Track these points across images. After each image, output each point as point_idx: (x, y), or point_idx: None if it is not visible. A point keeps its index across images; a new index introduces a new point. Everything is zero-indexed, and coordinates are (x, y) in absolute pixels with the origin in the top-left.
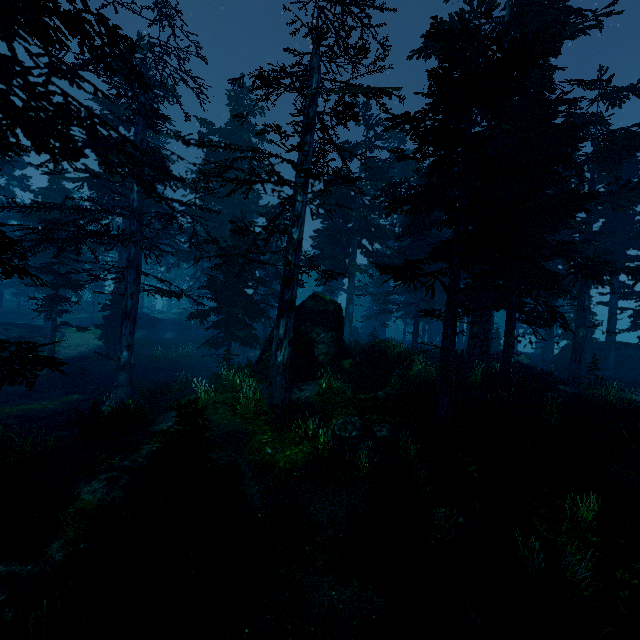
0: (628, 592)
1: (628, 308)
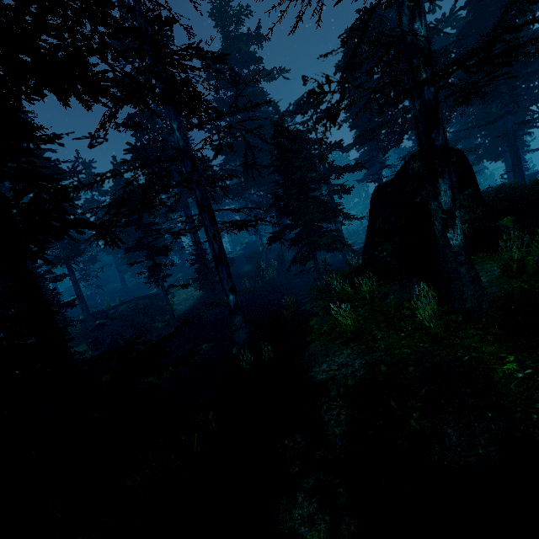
0: None
1: None
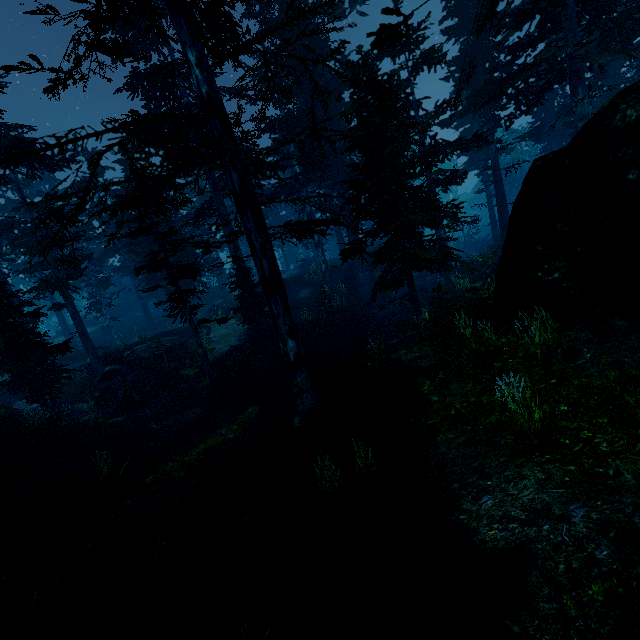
0: None
1: None
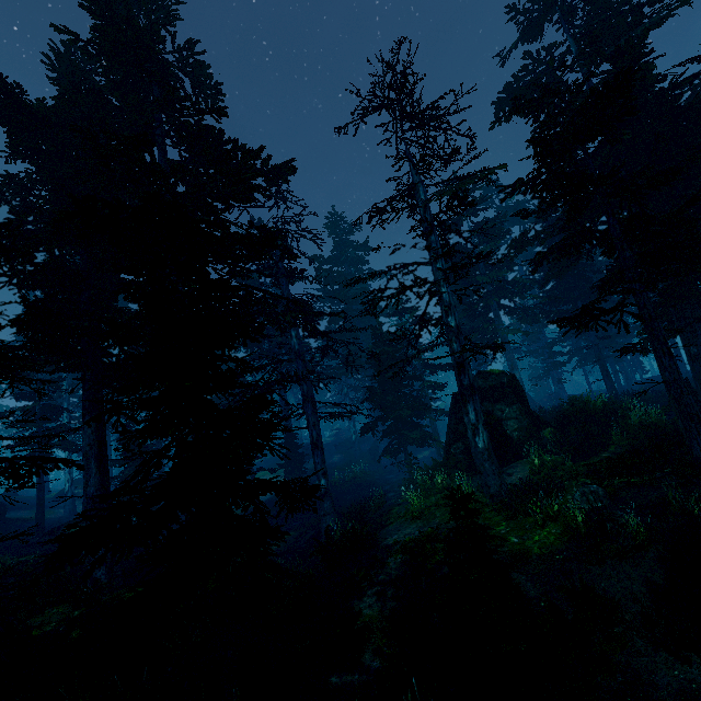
0: None
1: None
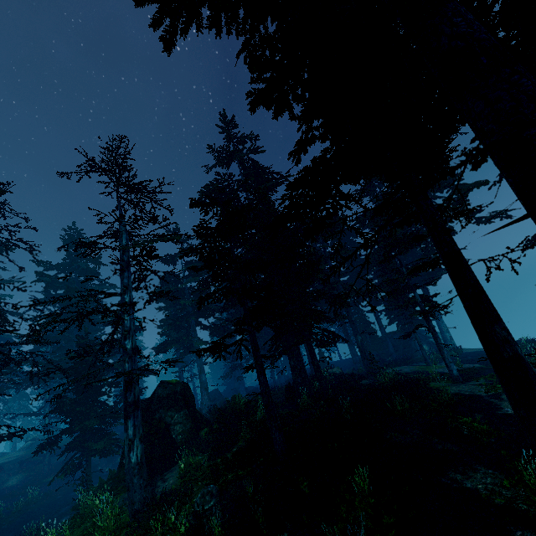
0: (394, 531)
1: (383, 310)
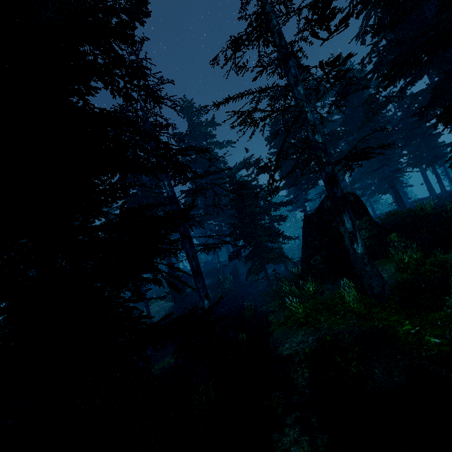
0: None
1: None
